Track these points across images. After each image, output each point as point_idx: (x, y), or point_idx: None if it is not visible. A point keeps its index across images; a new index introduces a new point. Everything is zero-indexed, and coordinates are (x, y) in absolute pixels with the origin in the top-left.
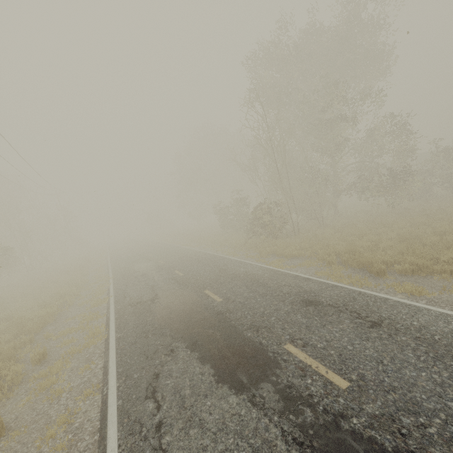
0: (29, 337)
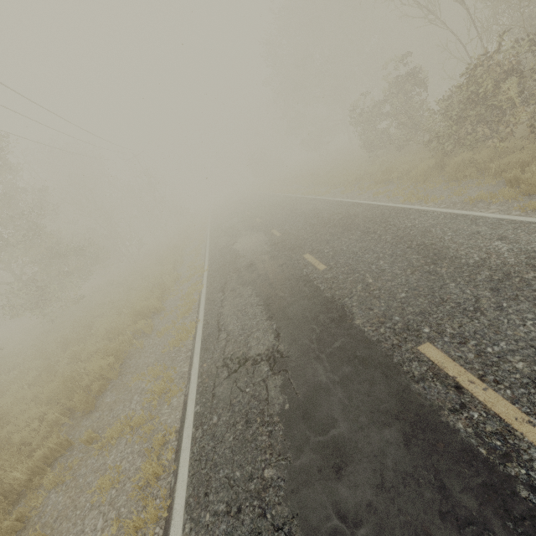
0: (64, 438)
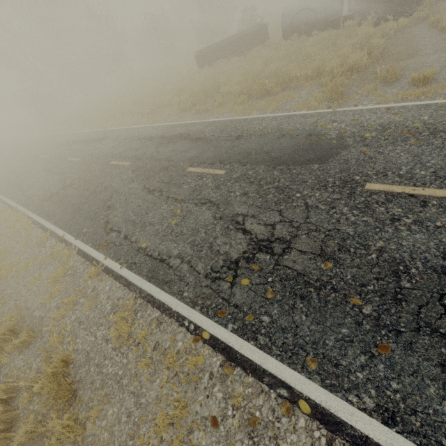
0: None
